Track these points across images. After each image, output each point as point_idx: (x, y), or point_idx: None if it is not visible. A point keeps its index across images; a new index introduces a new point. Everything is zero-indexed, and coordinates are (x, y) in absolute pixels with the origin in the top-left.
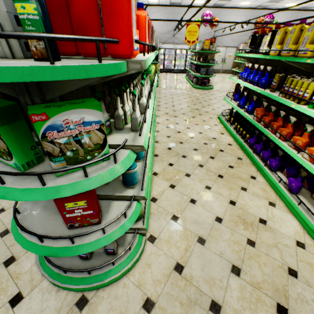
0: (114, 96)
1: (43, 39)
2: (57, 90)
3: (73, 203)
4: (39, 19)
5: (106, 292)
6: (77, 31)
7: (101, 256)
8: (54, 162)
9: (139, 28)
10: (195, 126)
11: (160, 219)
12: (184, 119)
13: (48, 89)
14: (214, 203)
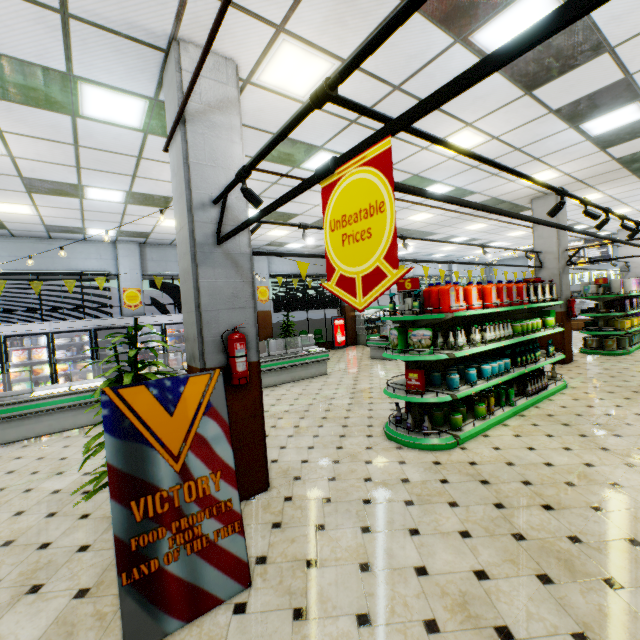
0: (448, 331)
1: (416, 310)
2: (419, 325)
3: (412, 374)
4: (417, 305)
5: (414, 450)
6: (431, 305)
7: (419, 433)
8: (410, 348)
9: (485, 294)
10: (636, 406)
11: (481, 444)
12: (625, 397)
13: (416, 324)
14: (558, 457)
